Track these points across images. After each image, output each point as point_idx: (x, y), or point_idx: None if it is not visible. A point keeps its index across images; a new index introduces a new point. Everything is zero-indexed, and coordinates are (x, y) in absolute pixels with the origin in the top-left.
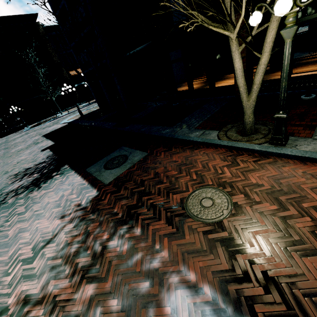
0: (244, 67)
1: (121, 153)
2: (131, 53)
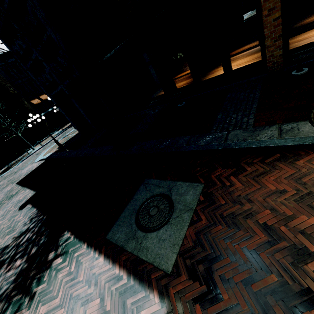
0: (280, 31)
1: (152, 191)
2: (108, 56)
